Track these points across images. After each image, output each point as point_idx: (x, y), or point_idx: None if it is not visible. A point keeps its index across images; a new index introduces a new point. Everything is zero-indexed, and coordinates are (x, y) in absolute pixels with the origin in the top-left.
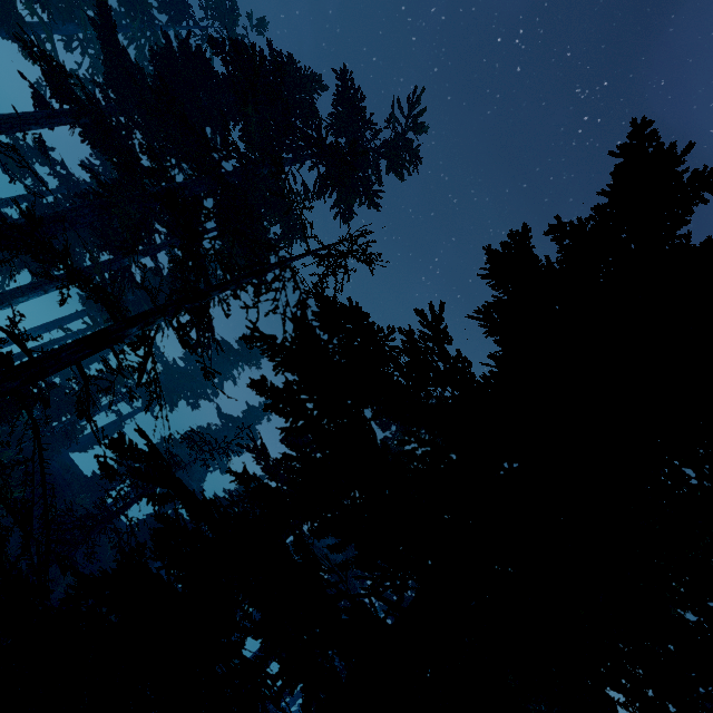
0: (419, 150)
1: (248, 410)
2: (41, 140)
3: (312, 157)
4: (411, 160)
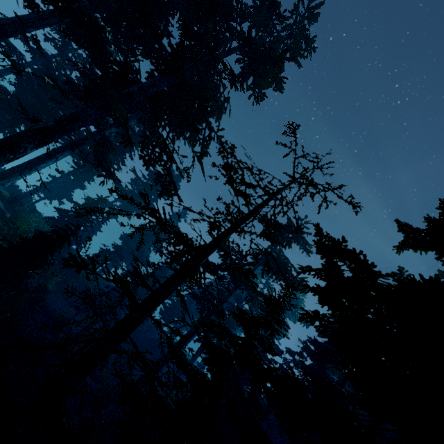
0: (314, 41)
1: (174, 216)
2: (37, 40)
3: (239, 51)
4: (306, 48)
